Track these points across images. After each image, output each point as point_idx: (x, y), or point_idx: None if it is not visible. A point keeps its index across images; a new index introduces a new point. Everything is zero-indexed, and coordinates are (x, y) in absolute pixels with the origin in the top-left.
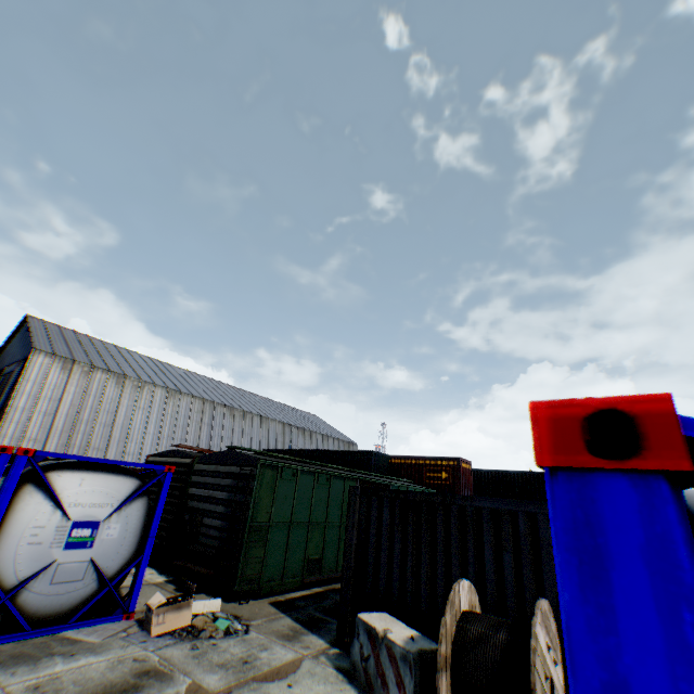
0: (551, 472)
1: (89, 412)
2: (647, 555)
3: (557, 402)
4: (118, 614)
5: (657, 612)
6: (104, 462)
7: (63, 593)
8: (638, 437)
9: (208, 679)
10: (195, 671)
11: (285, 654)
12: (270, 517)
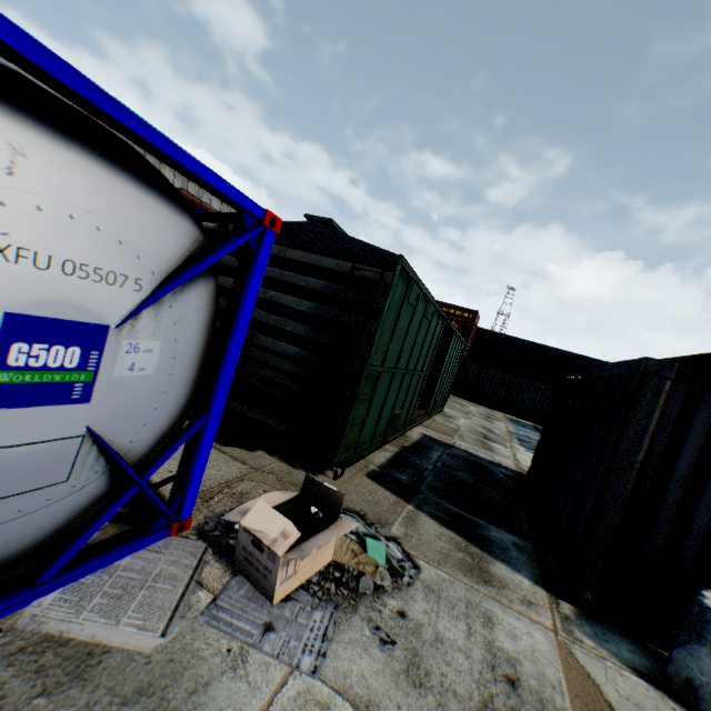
0: None
1: None
2: None
3: None
4: (158, 528)
5: None
6: (101, 106)
7: (4, 522)
8: None
9: None
10: None
11: (533, 636)
12: (384, 360)
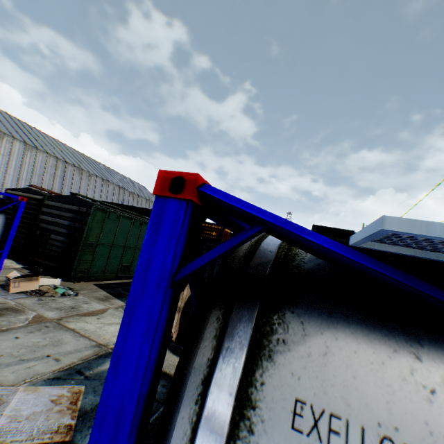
0: (157, 197)
1: None
2: (172, 225)
3: (168, 172)
4: None
5: (167, 240)
6: None
7: None
8: (184, 187)
9: (48, 314)
10: (40, 310)
11: (99, 306)
12: (99, 240)
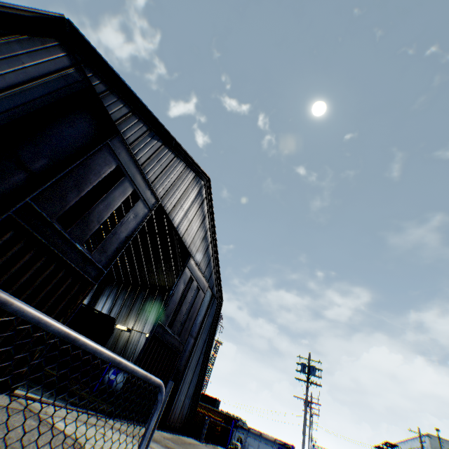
0: None
1: None
2: None
3: None
4: None
5: None
6: None
7: None
8: None
9: None
10: None
11: None
12: None
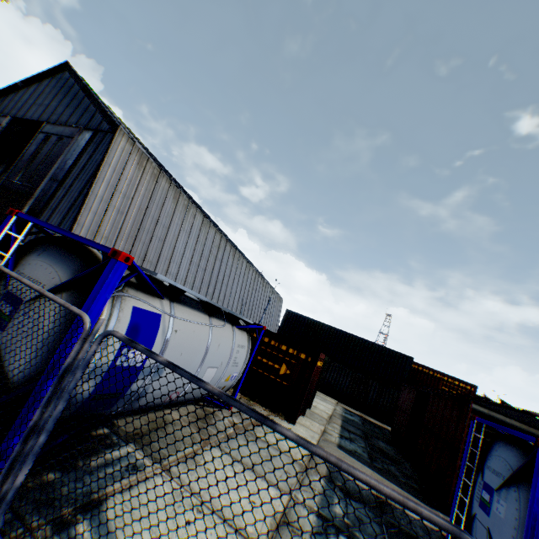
0: None
1: (150, 221)
2: None
3: None
4: None
5: None
6: None
7: None
8: None
9: None
10: None
11: None
12: None
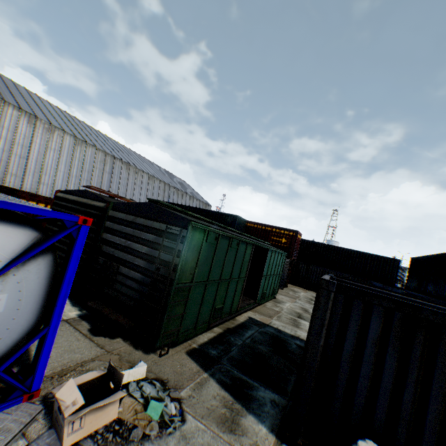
0: None
1: (4, 142)
2: None
3: None
4: (15, 397)
5: None
6: None
7: None
8: None
9: None
10: None
11: None
12: (193, 278)
